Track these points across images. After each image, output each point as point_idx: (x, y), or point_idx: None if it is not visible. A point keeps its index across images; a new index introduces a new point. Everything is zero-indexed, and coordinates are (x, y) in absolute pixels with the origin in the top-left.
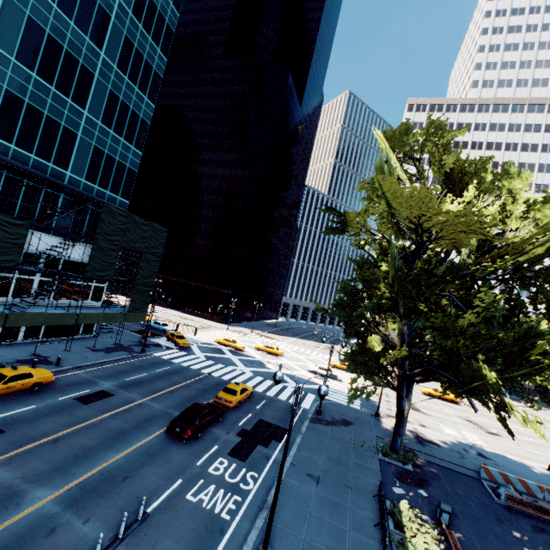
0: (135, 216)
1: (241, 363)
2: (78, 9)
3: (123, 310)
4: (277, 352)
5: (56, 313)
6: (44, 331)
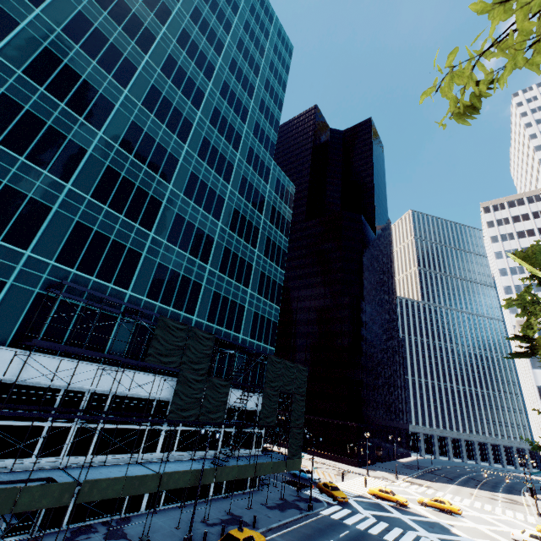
0: (286, 361)
1: (418, 525)
2: (245, 232)
3: (280, 457)
4: (451, 509)
5: (243, 464)
6: (226, 485)
